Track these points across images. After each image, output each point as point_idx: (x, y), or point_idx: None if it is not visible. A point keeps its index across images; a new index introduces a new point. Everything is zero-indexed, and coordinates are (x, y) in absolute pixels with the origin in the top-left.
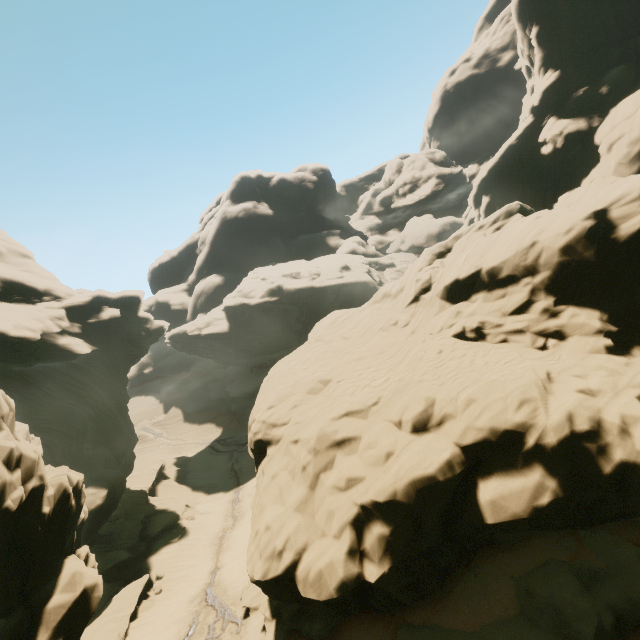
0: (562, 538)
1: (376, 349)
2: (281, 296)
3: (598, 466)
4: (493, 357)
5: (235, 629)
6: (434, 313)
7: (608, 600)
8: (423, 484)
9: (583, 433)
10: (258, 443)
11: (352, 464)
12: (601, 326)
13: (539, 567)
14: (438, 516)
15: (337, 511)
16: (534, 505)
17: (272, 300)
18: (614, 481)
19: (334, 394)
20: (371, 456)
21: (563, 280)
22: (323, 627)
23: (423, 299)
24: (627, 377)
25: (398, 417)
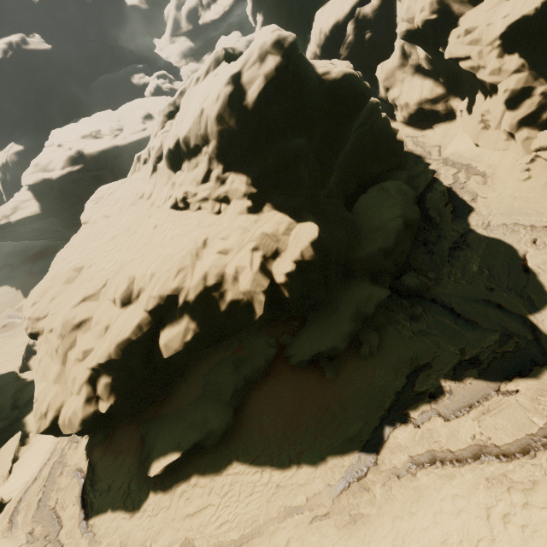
0: (232, 343)
1: (125, 226)
2: (85, 163)
3: (219, 307)
4: (179, 230)
5: (75, 446)
6: (164, 183)
7: (244, 373)
8: (124, 345)
9: (212, 286)
10: (32, 335)
11: (86, 340)
12: (246, 190)
13: (217, 365)
14: (141, 360)
15: (77, 377)
16: (185, 341)
17: (76, 169)
18: (229, 313)
19: (82, 281)
20: (97, 331)
21: (225, 148)
22: (102, 437)
23: (159, 168)
24: (251, 233)
25: (113, 297)
